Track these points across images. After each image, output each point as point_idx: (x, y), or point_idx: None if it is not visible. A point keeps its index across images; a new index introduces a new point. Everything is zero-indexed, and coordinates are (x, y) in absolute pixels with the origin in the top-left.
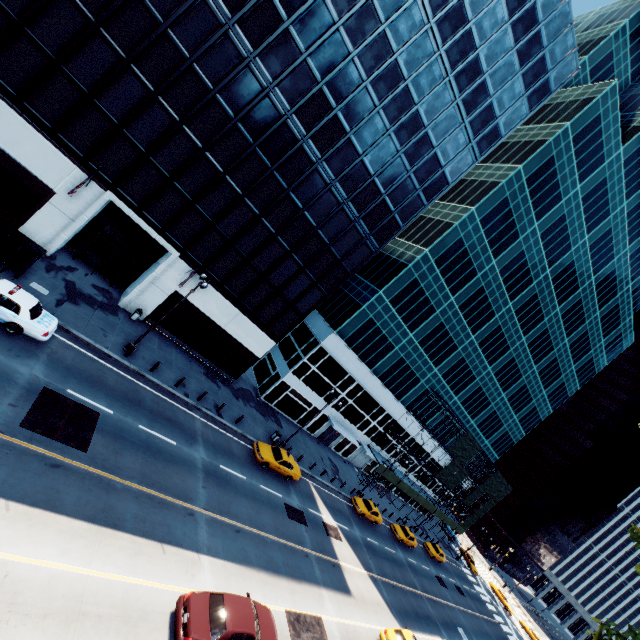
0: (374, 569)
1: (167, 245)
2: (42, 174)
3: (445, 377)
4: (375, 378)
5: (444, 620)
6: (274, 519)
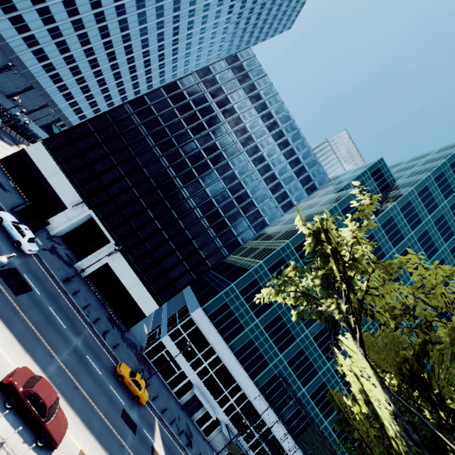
0: None
1: (110, 237)
2: (66, 200)
3: (290, 365)
4: (231, 352)
5: None
6: (108, 407)
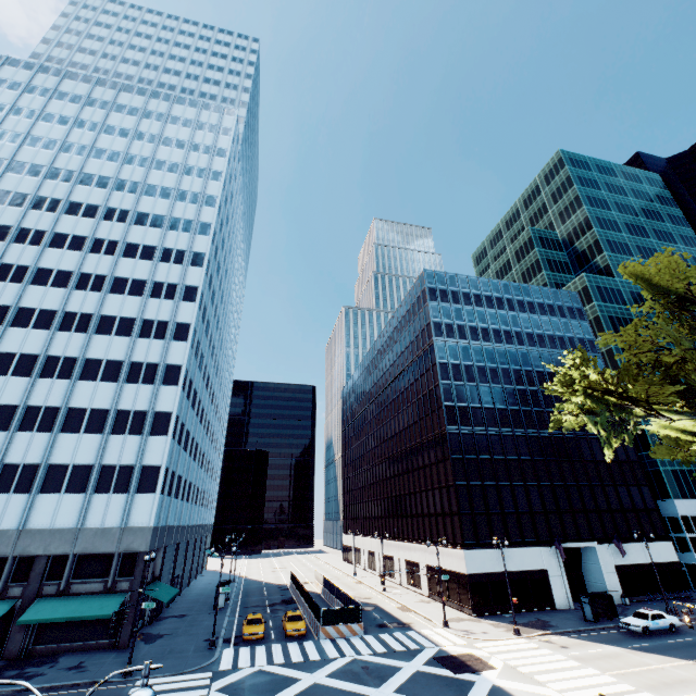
0: None
1: (589, 544)
2: (537, 566)
3: None
4: None
5: None
6: None
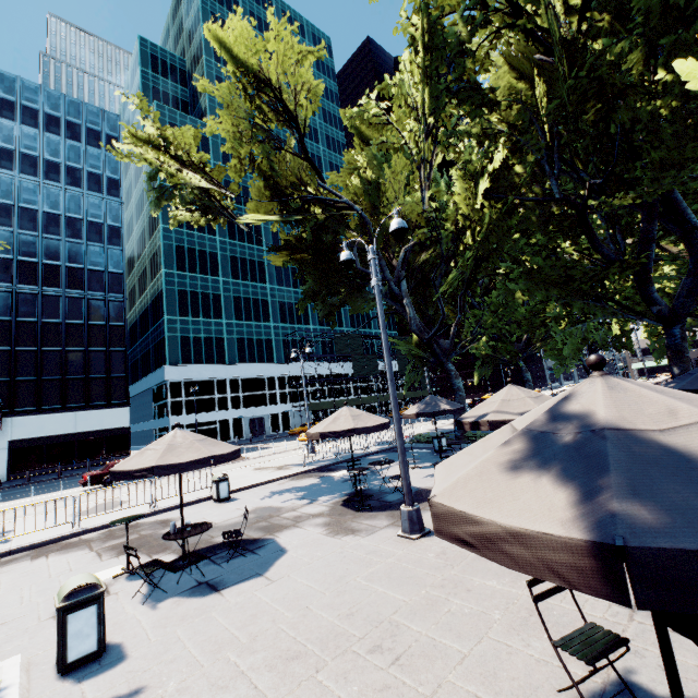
0: None
1: None
2: None
3: (285, 322)
4: (236, 365)
5: None
6: None
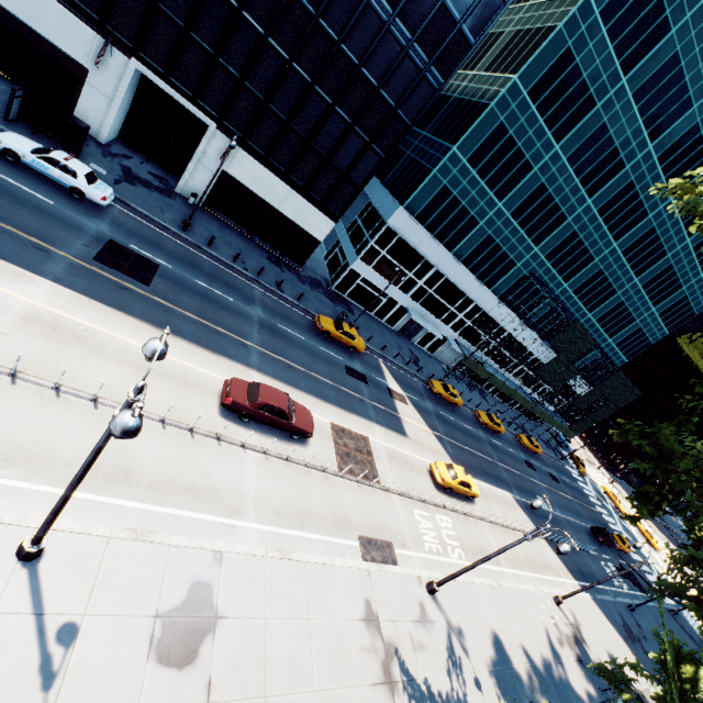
0: (441, 432)
1: (202, 116)
2: (71, 50)
3: (550, 259)
4: (456, 262)
5: (520, 486)
6: (331, 371)
